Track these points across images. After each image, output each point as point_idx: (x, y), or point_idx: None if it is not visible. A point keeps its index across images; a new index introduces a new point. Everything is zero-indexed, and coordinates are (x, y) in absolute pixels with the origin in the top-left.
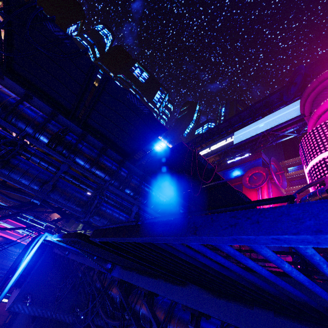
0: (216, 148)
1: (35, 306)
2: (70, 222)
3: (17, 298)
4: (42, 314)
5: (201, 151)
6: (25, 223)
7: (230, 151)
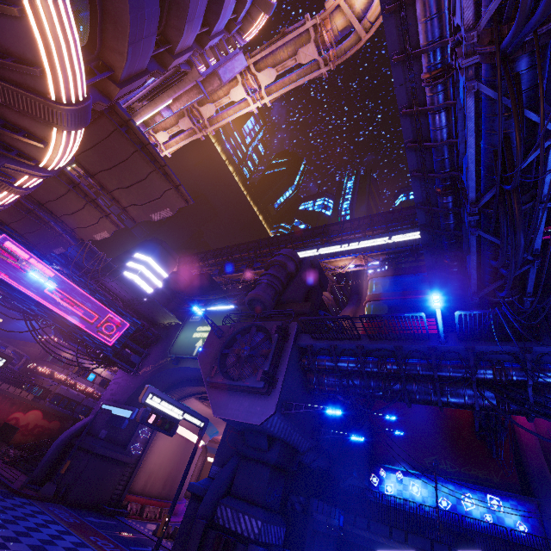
0: (396, 241)
1: (289, 422)
2: None
3: (277, 406)
4: (287, 436)
5: (365, 240)
6: (99, 296)
7: (418, 251)
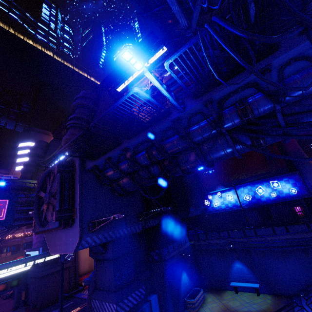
0: None
1: (106, 230)
2: (32, 177)
3: (81, 232)
4: (114, 236)
5: (151, 57)
6: None
7: None
